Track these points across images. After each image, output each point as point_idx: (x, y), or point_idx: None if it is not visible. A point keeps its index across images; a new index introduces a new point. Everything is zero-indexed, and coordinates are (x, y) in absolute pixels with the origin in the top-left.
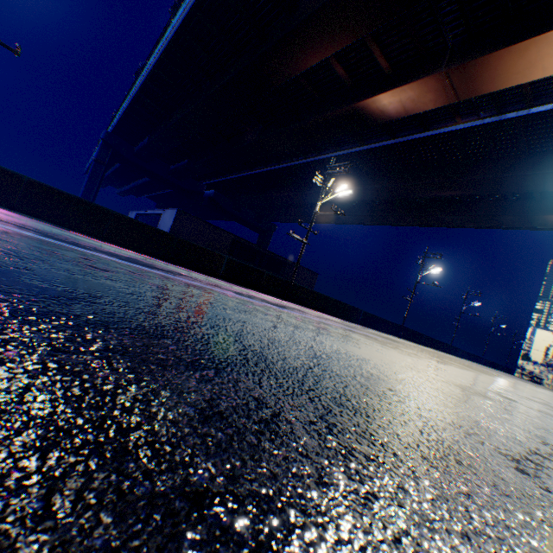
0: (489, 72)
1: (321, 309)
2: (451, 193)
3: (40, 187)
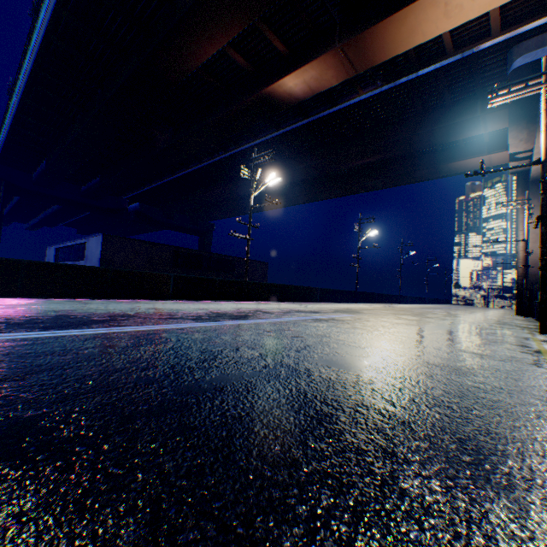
0: (378, 42)
1: (281, 299)
2: (369, 160)
3: None
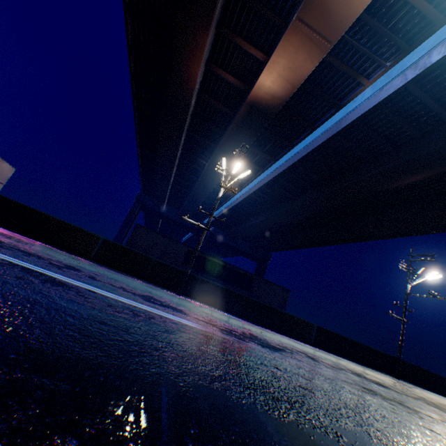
0: None
1: (242, 314)
2: (416, 178)
3: None
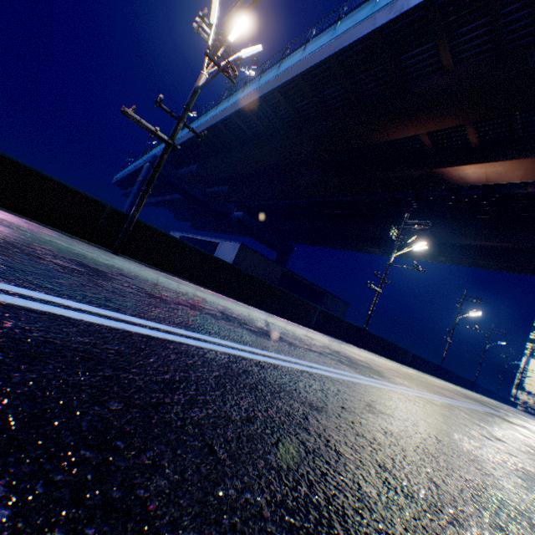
0: None
1: (381, 353)
2: (497, 244)
3: (196, 253)
